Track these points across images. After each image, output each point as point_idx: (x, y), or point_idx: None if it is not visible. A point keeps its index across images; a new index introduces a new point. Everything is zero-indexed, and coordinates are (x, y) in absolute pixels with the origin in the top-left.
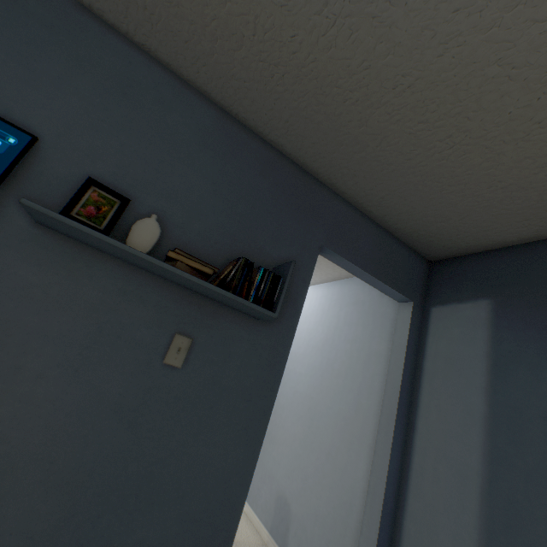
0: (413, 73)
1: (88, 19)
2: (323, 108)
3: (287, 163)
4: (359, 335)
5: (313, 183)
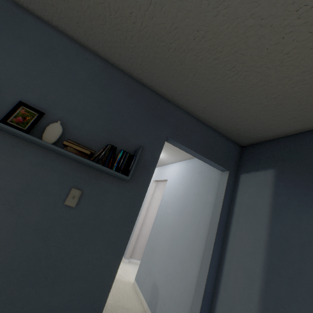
0: (202, 28)
1: (27, 15)
2: (158, 55)
3: (146, 89)
4: (201, 191)
5: (162, 100)
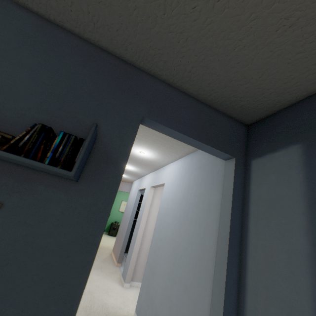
0: None
1: None
2: None
3: (107, 56)
4: (202, 191)
5: (132, 70)
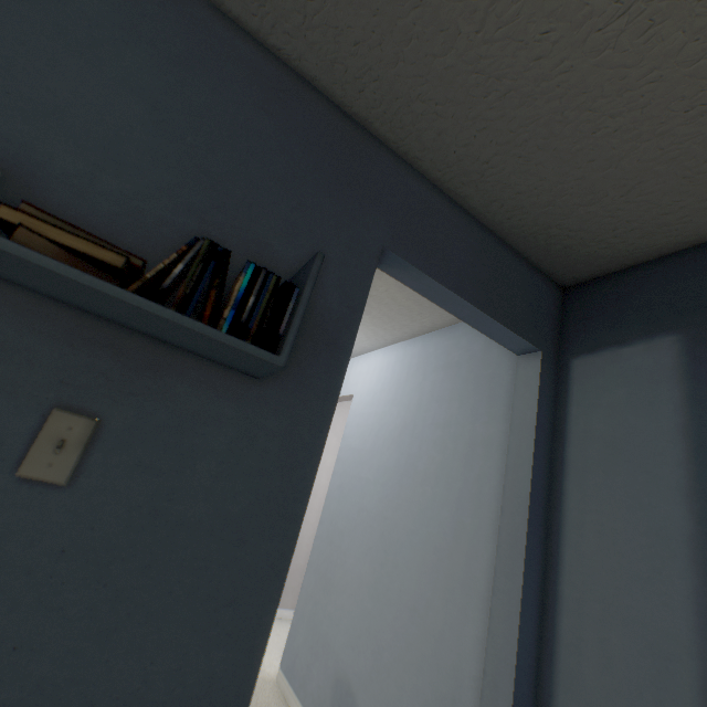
0: None
1: None
2: None
3: (313, 97)
4: (454, 414)
5: (363, 139)
